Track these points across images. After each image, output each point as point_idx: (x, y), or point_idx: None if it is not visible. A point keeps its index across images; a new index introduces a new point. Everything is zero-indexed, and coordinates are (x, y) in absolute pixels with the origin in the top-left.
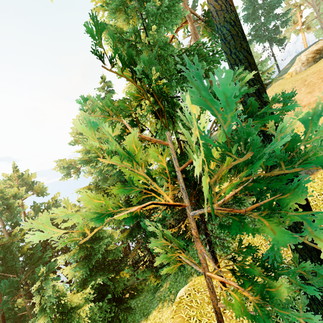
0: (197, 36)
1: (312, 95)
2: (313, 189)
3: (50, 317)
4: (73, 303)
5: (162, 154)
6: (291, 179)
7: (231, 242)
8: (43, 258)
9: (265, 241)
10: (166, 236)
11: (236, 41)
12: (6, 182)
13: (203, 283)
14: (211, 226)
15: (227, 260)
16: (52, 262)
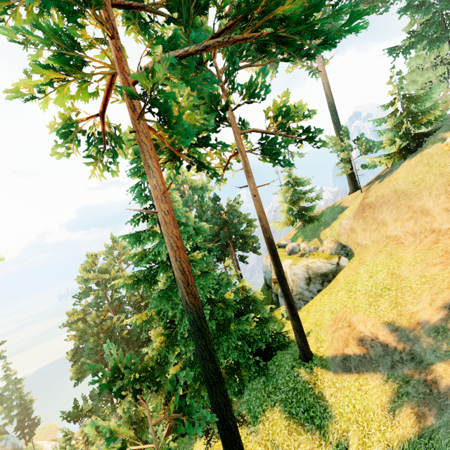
0: (249, 174)
1: (448, 216)
2: (348, 393)
3: (130, 419)
4: (145, 413)
5: (156, 391)
6: (226, 446)
7: (261, 414)
8: (140, 338)
9: (285, 429)
10: (154, 448)
11: (194, 337)
12: (108, 254)
13: (220, 448)
14: (256, 384)
15: (250, 432)
16: (149, 340)
